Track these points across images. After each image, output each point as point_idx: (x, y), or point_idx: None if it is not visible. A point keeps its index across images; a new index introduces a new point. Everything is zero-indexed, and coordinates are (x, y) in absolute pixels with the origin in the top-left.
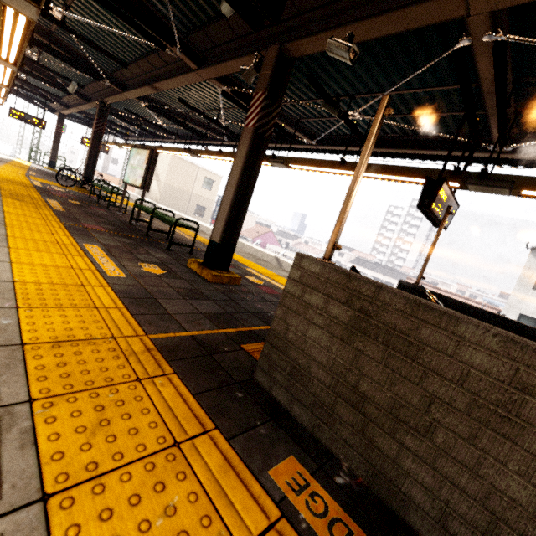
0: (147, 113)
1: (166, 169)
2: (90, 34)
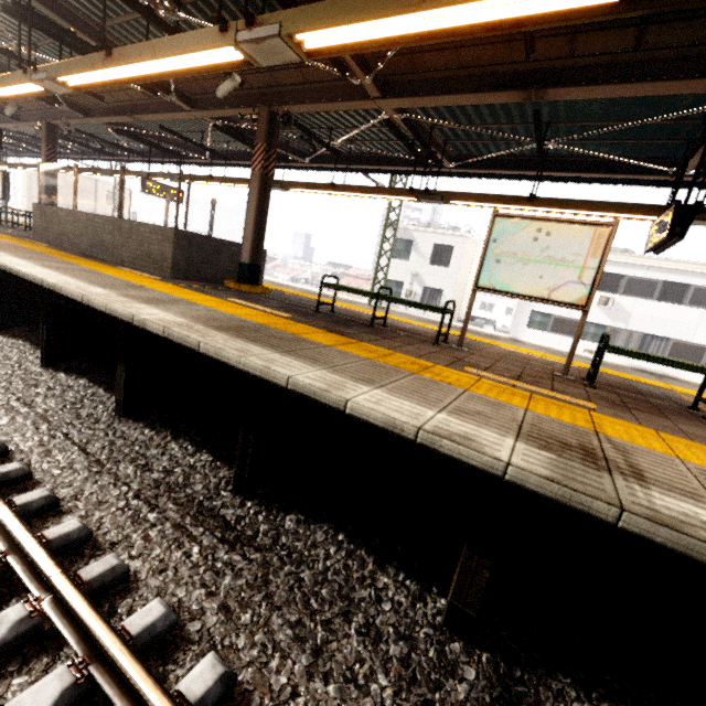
0: None
1: None
2: None
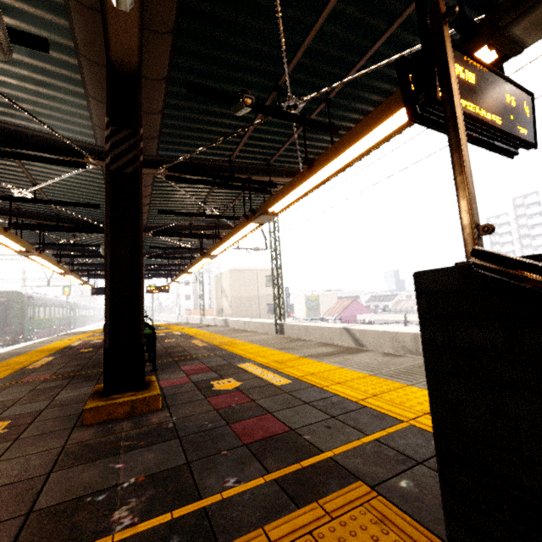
0: (174, 242)
1: (228, 284)
2: (73, 199)
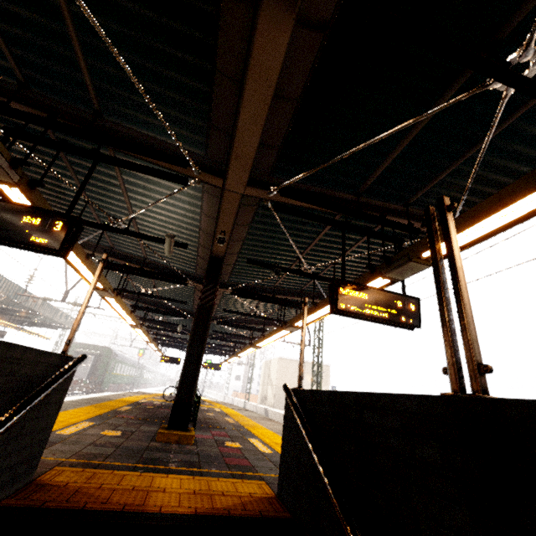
0: (232, 329)
1: (275, 372)
2: (172, 295)
